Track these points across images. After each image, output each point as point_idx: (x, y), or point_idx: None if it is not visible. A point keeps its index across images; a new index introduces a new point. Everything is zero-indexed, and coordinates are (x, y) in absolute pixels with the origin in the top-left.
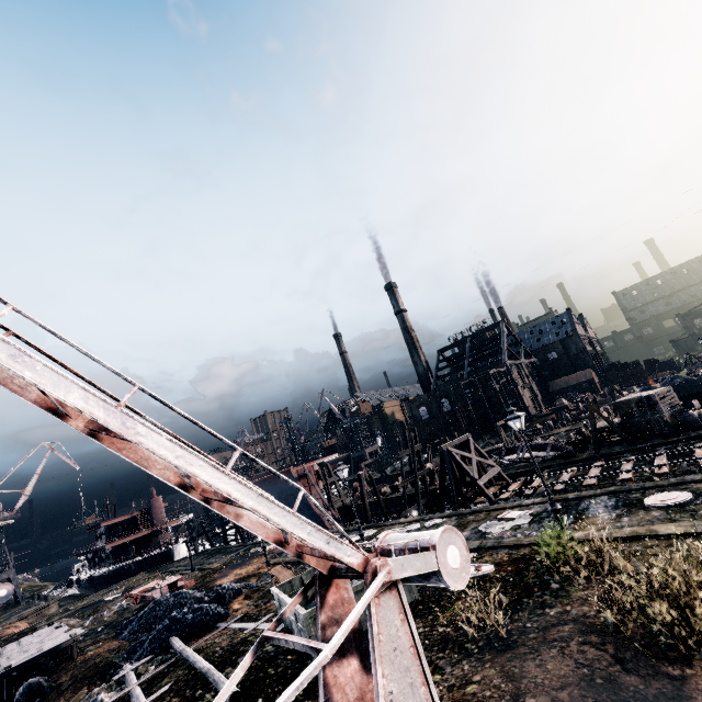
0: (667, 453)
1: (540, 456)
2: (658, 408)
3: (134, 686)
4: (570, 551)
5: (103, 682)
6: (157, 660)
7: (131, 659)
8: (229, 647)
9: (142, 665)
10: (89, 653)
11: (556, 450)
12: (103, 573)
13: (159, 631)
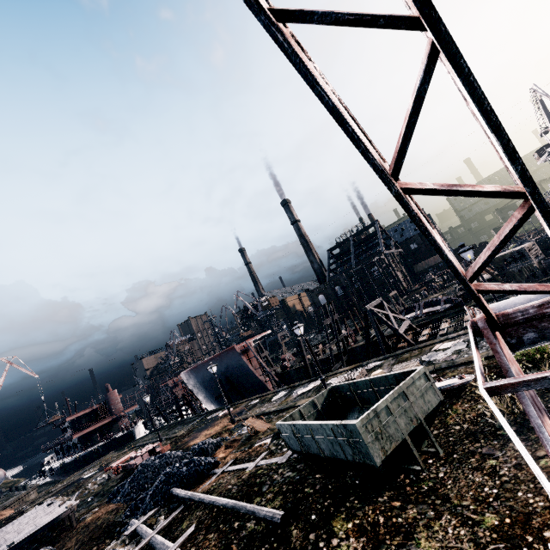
0: None
1: (434, 310)
2: (528, 258)
3: (153, 535)
4: None
5: (113, 540)
6: (164, 511)
7: (135, 515)
8: (243, 483)
9: (149, 517)
10: (87, 519)
11: (448, 303)
12: (74, 459)
13: (158, 486)
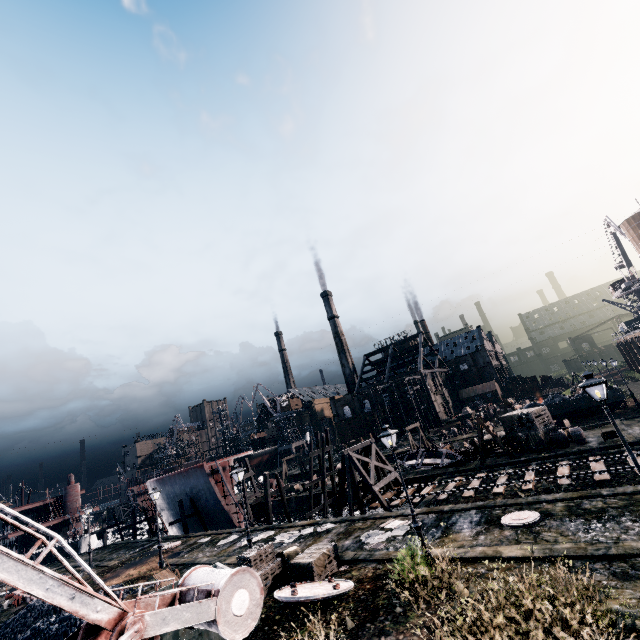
0: (536, 469)
1: (436, 463)
2: (534, 425)
3: None
4: (417, 573)
5: None
6: None
7: None
8: None
9: None
10: None
11: (450, 458)
12: None
13: None
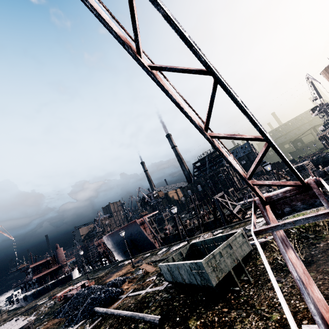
0: None
1: None
2: (306, 170)
3: None
4: None
5: None
6: (89, 321)
7: (70, 325)
8: (138, 302)
9: (80, 326)
10: (40, 328)
11: None
12: (33, 292)
13: (86, 306)
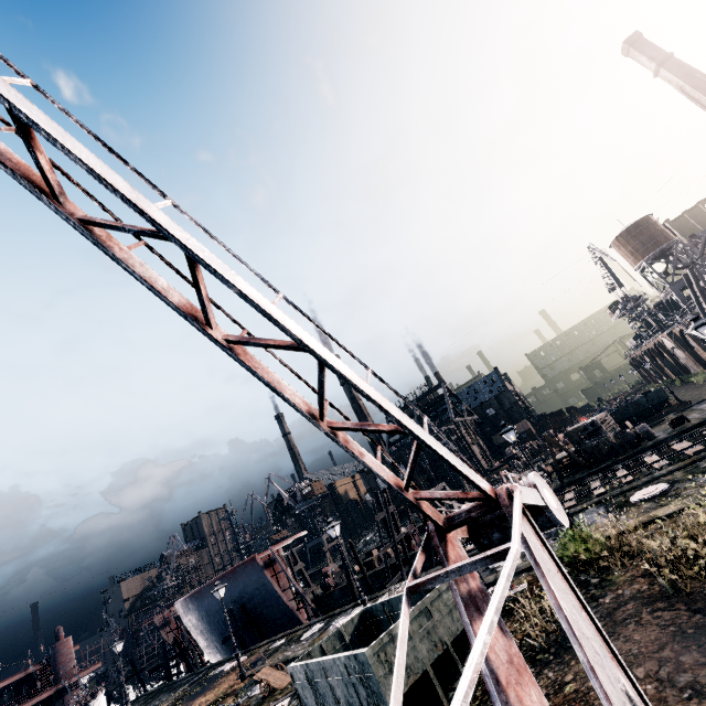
0: (624, 466)
1: None
2: (603, 431)
3: None
4: (598, 542)
5: None
6: None
7: None
8: None
9: None
10: None
11: None
12: None
13: None
